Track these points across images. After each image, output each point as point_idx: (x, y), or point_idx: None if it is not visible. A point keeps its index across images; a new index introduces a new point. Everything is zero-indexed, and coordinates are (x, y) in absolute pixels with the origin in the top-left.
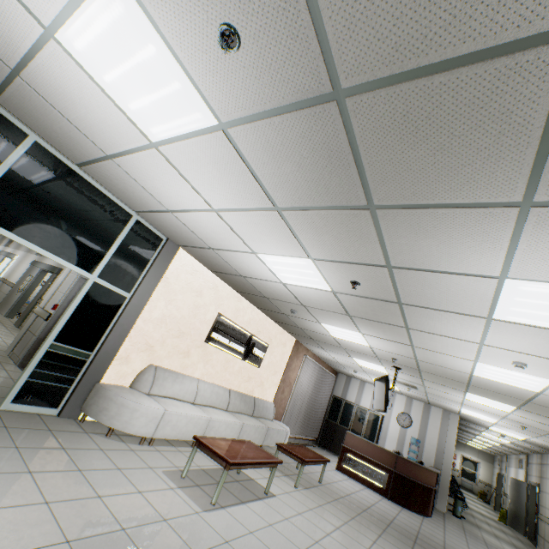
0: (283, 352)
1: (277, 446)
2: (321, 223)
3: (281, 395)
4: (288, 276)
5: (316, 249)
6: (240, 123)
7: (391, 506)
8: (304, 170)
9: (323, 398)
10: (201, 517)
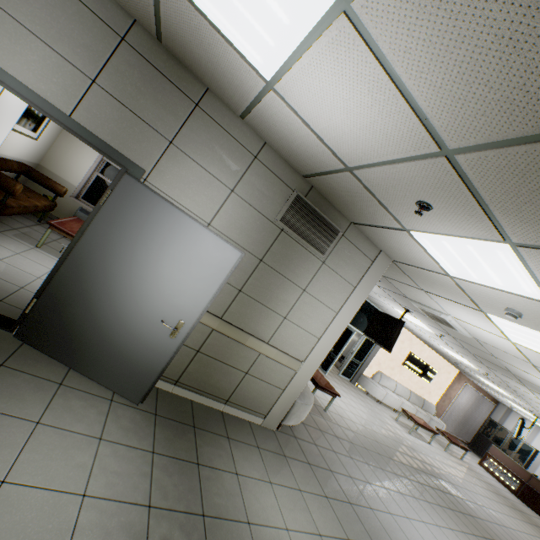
0: (447, 377)
1: (436, 428)
2: (467, 357)
3: (442, 402)
4: (454, 355)
5: (466, 359)
6: (441, 336)
7: (515, 499)
8: (460, 350)
9: (479, 416)
10: (406, 434)
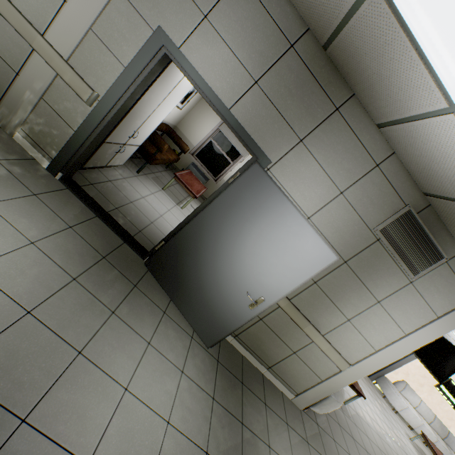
0: None
1: None
2: None
3: None
4: None
5: None
6: None
7: None
8: None
9: None
10: None
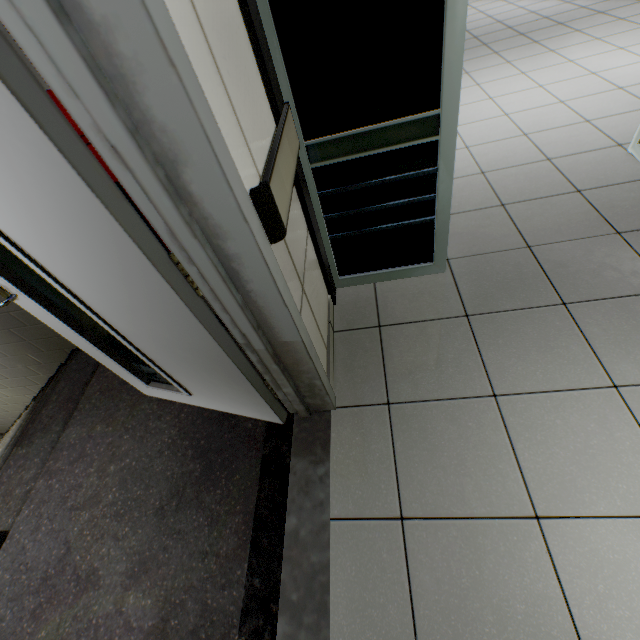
0: None
1: None
2: None
3: None
4: None
5: None
6: None
7: None
8: None
9: None
10: None
